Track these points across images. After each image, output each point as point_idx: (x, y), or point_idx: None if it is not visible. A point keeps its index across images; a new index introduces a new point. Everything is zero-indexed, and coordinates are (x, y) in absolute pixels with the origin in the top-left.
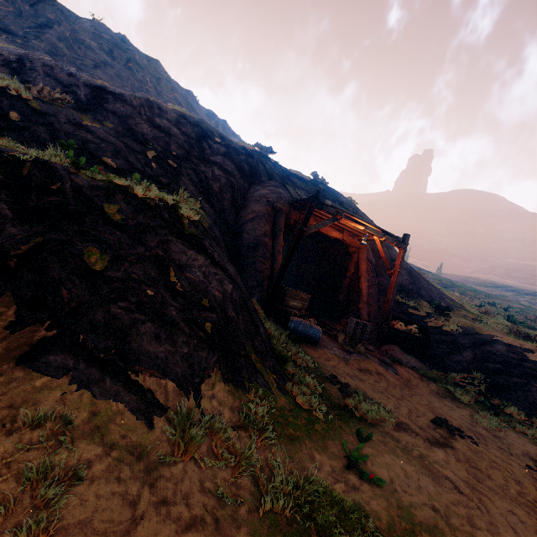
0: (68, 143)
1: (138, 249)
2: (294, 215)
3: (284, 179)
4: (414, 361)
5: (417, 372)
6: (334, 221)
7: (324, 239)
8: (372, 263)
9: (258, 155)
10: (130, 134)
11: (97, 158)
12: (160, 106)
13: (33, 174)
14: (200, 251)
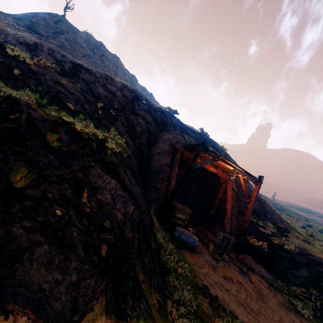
0: (37, 89)
1: (62, 171)
2: (186, 153)
3: (182, 130)
4: (263, 271)
5: (266, 281)
6: (213, 161)
7: (204, 171)
8: (235, 191)
9: (168, 114)
10: (90, 92)
11: (63, 103)
12: (112, 78)
13: (0, 106)
14: (114, 176)
